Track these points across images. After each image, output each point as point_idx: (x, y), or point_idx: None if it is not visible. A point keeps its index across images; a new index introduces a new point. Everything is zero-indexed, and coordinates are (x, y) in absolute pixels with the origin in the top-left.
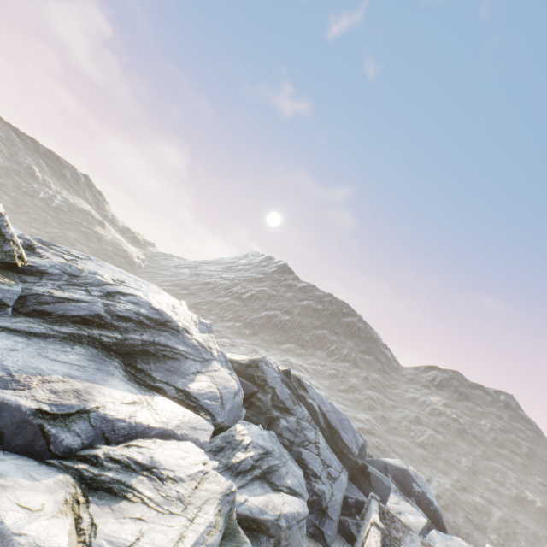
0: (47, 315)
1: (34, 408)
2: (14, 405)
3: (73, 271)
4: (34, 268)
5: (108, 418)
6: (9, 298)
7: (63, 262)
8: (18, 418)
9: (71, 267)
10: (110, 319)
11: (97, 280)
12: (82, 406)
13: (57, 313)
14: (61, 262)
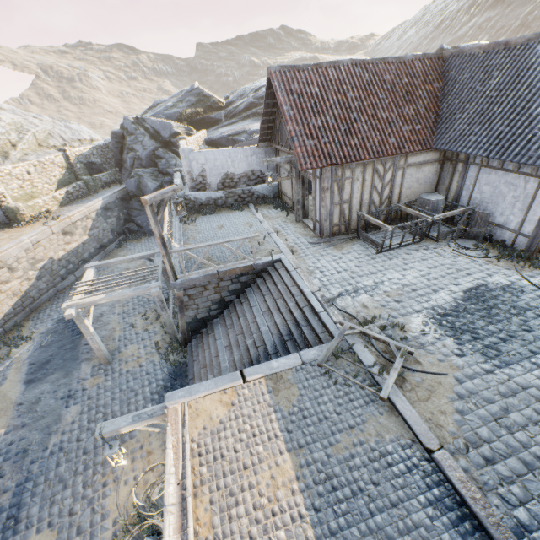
0: (235, 116)
1: (227, 135)
2: (222, 137)
3: (241, 94)
4: (228, 104)
5: (254, 131)
6: (220, 117)
7: (237, 93)
8: (226, 140)
9: (240, 93)
10: (258, 102)
11: (251, 90)
12: (243, 130)
13: (237, 113)
14: (236, 94)
